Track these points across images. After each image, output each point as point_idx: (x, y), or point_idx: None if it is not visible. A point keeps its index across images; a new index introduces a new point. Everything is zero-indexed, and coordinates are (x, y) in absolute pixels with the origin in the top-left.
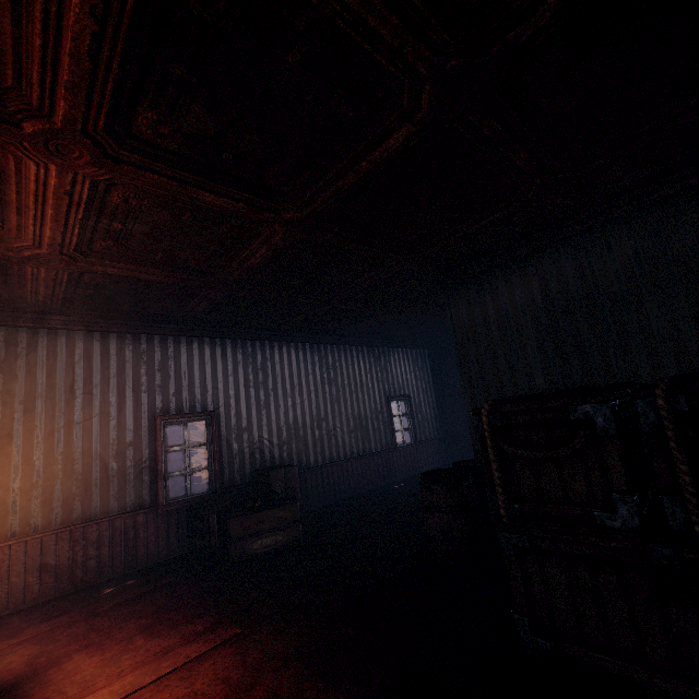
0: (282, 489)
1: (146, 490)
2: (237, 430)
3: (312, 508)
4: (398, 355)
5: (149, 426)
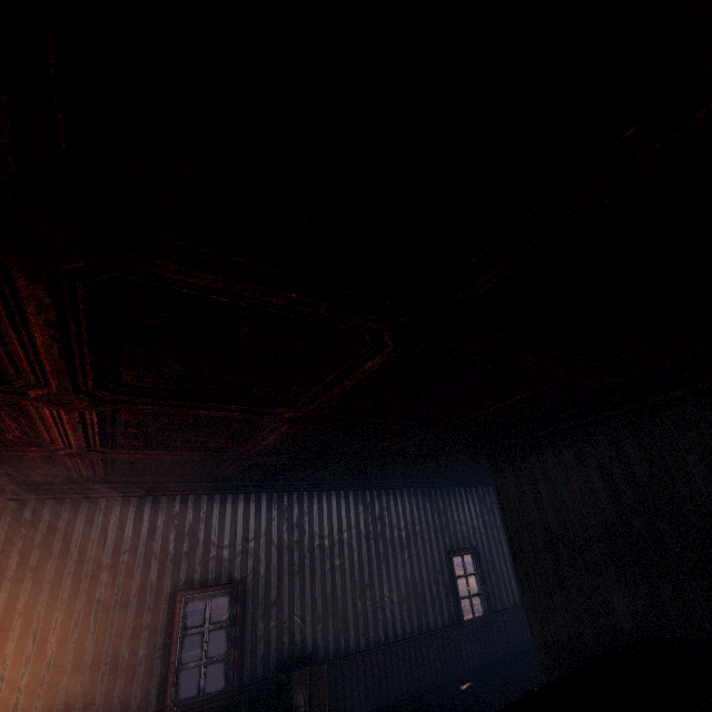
0: (305, 699)
1: (155, 689)
2: (264, 605)
3: None
4: (459, 495)
5: (169, 603)
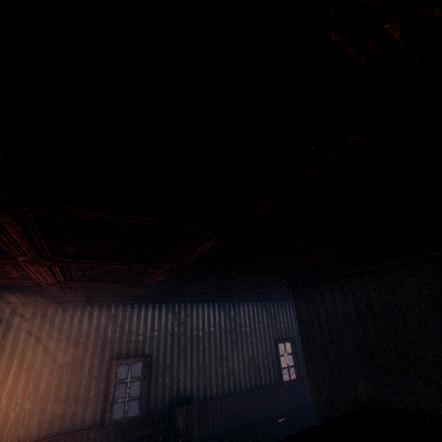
0: (183, 423)
1: (99, 413)
2: (163, 368)
3: (212, 433)
4: (284, 306)
5: (107, 365)
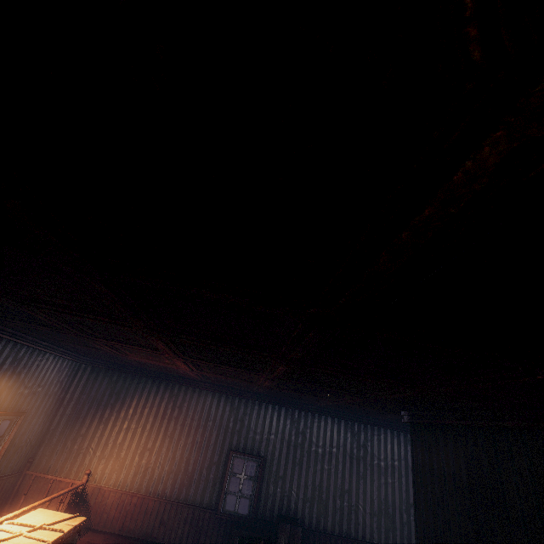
0: (285, 542)
1: (215, 497)
2: (275, 476)
3: None
4: None
5: (226, 455)
